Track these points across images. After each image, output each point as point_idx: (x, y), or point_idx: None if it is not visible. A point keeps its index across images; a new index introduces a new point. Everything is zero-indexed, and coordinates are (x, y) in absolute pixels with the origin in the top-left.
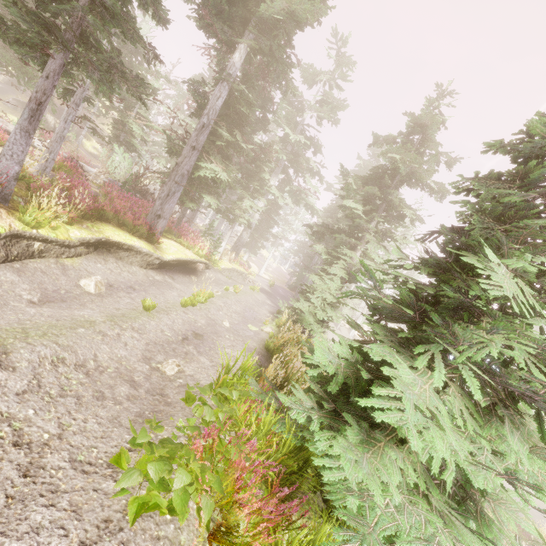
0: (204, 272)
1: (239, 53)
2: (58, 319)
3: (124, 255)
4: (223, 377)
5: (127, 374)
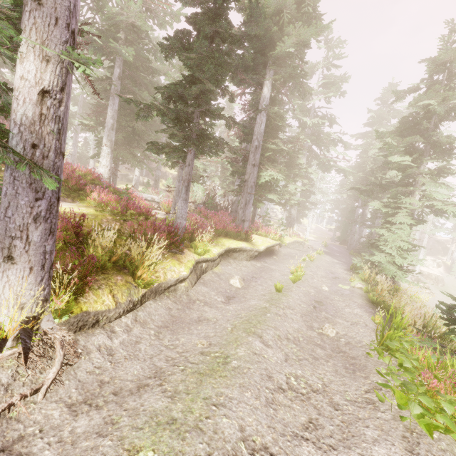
0: (278, 251)
1: (266, 87)
2: (249, 310)
3: (236, 255)
4: (388, 332)
5: (310, 340)
